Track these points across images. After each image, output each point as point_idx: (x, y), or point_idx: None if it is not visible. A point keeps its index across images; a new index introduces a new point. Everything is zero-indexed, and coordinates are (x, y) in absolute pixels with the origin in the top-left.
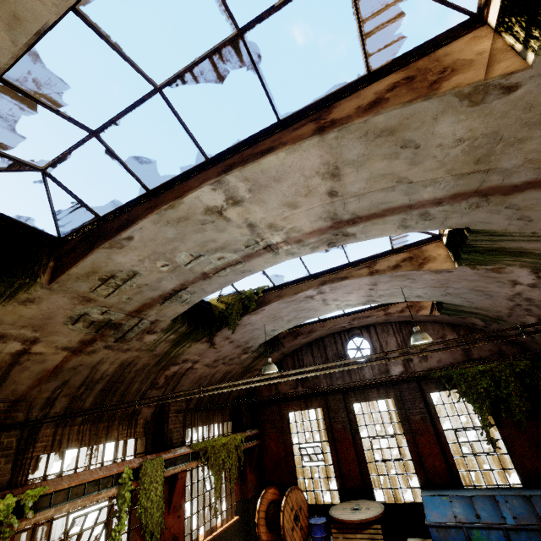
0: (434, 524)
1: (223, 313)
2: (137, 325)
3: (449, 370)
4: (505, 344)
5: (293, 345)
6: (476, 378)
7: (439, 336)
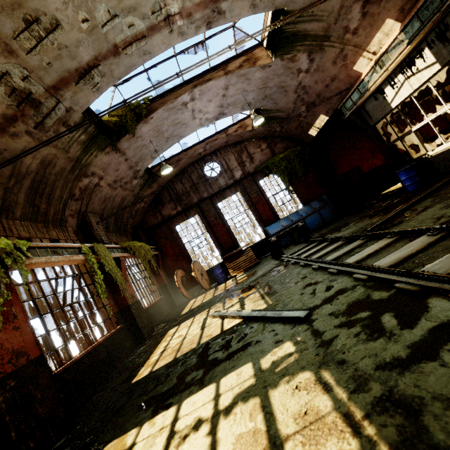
0: (275, 233)
1: (118, 123)
2: (54, 109)
3: (266, 163)
4: (290, 142)
5: (167, 176)
6: (280, 162)
7: (258, 147)
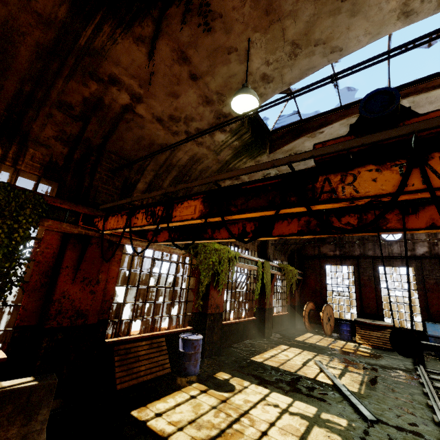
0: (434, 336)
1: None
2: None
3: None
4: None
5: None
6: None
7: None
